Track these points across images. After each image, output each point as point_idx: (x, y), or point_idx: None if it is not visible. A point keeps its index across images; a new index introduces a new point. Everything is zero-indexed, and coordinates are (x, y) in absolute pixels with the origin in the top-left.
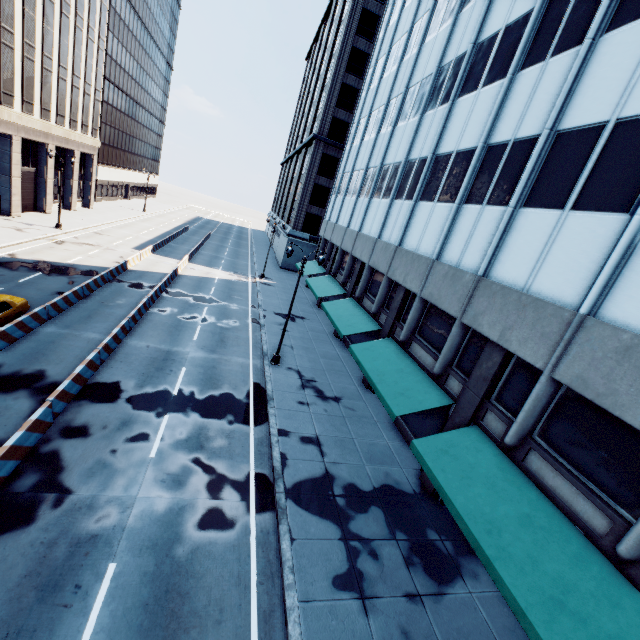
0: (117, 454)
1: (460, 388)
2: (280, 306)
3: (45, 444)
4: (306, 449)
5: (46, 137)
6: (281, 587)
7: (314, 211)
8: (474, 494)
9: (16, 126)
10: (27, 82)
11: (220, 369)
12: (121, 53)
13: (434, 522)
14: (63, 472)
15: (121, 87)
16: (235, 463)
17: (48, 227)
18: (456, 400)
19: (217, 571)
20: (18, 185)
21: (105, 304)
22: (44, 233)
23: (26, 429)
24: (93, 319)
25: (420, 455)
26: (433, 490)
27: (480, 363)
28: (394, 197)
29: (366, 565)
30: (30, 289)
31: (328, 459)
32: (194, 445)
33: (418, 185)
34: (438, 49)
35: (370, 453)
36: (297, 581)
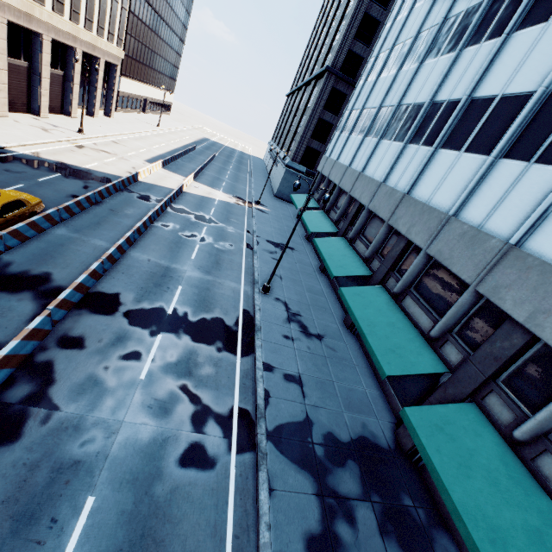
0: (109, 371)
1: (459, 358)
2: (272, 234)
3: (41, 352)
4: (288, 388)
5: (74, 41)
6: (256, 544)
7: (314, 145)
8: (474, 489)
9: (47, 25)
10: None
11: (213, 292)
12: None
13: (408, 485)
14: (55, 385)
15: None
16: (220, 395)
17: (71, 131)
18: (452, 369)
19: (194, 517)
20: (47, 86)
21: (114, 212)
22: (67, 136)
23: (22, 338)
24: (101, 226)
25: (412, 427)
26: (408, 450)
27: (493, 340)
28: (409, 141)
29: (341, 528)
30: (48, 189)
31: (309, 401)
32: (183, 370)
33: (443, 130)
34: None
35: (348, 399)
36: (273, 540)
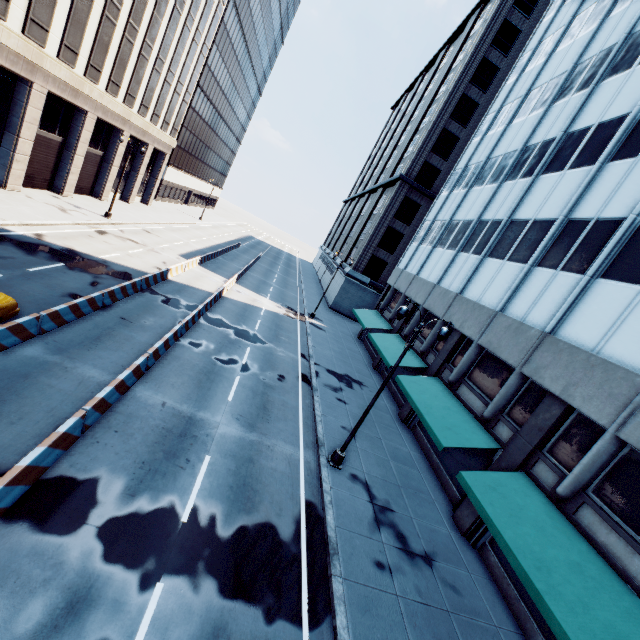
0: None
1: None
2: (333, 360)
3: None
4: None
5: (123, 123)
6: None
7: (381, 255)
8: None
9: (95, 103)
10: (120, 63)
11: (259, 465)
12: (220, 67)
13: None
14: None
15: (211, 98)
16: None
17: (96, 214)
18: None
19: None
20: (79, 164)
21: (126, 322)
22: (89, 219)
23: None
24: (101, 343)
25: None
26: None
27: None
28: (536, 262)
29: None
30: (37, 283)
31: None
32: None
33: (601, 254)
34: (637, 86)
35: None
36: None
